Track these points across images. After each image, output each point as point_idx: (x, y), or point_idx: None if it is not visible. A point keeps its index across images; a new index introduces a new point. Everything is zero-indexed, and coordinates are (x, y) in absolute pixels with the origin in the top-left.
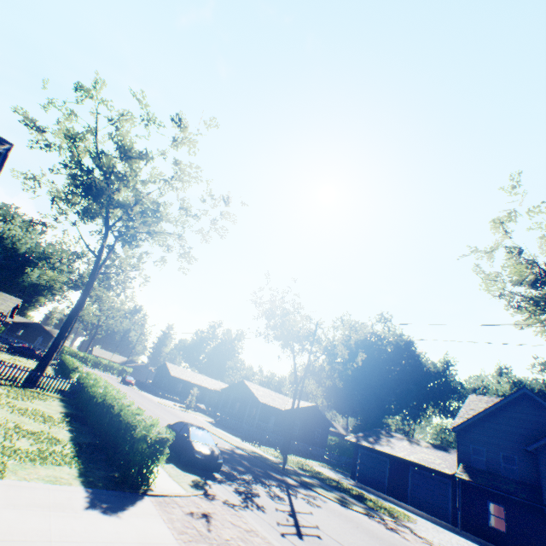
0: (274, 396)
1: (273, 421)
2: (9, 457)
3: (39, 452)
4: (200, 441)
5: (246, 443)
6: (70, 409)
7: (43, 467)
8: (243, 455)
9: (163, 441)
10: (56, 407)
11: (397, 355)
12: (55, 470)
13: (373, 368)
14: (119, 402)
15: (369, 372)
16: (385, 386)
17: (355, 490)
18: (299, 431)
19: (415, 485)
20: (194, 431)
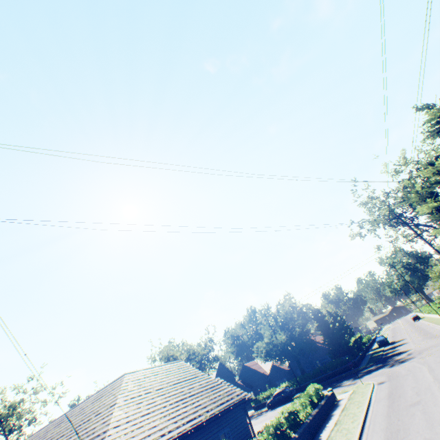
0: None
1: None
2: None
3: None
4: None
5: None
6: None
7: None
8: None
9: None
10: None
11: None
12: None
13: None
14: None
15: None
16: None
17: None
18: None
19: None
20: None
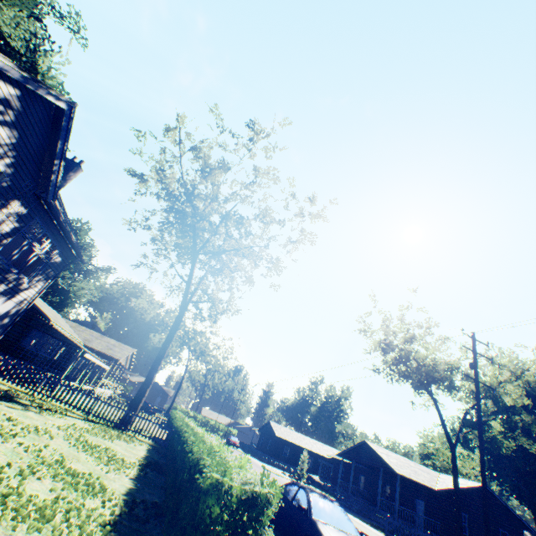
0: (413, 467)
1: (421, 509)
2: None
3: (48, 504)
4: (331, 523)
5: None
6: (153, 456)
7: None
8: None
9: (255, 504)
10: (138, 451)
11: None
12: None
13: None
14: (196, 435)
15: None
16: None
17: None
18: (470, 530)
19: None
20: (317, 501)
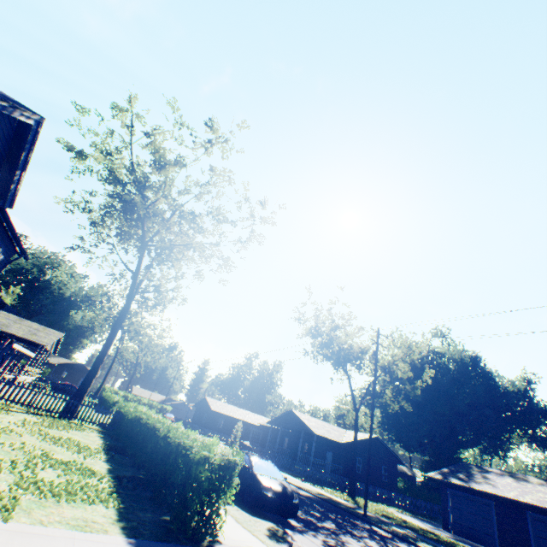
0: (328, 427)
1: (330, 458)
2: (25, 491)
3: (67, 485)
4: (266, 474)
5: (307, 483)
6: (109, 441)
7: (70, 505)
8: (310, 497)
9: (230, 465)
10: (94, 437)
11: (463, 374)
12: (85, 510)
13: (436, 392)
14: (164, 423)
15: (433, 396)
16: (455, 412)
17: (462, 546)
18: (363, 469)
19: (541, 538)
20: (257, 461)
